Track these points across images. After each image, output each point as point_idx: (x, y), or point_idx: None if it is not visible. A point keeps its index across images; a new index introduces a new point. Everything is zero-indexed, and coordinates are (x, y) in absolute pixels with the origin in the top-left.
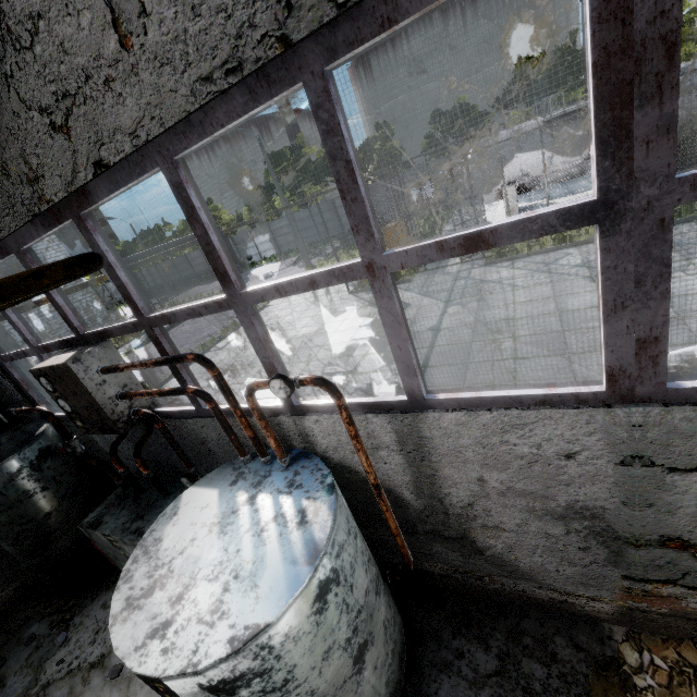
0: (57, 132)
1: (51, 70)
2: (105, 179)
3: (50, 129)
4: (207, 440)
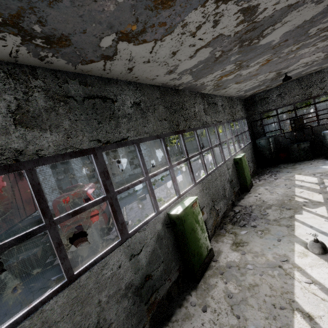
0: (320, 89)
1: (325, 84)
2: (324, 93)
3: (319, 89)
4: (317, 130)
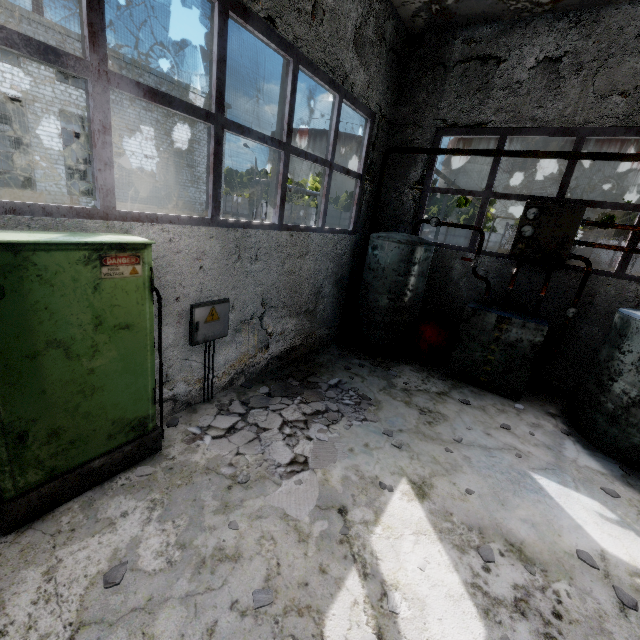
0: None
1: None
2: None
3: None
4: (599, 294)
